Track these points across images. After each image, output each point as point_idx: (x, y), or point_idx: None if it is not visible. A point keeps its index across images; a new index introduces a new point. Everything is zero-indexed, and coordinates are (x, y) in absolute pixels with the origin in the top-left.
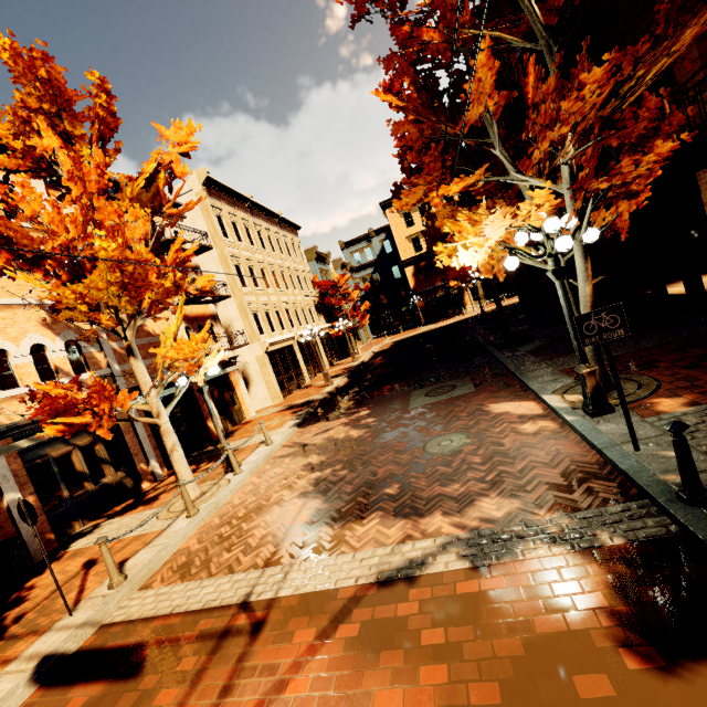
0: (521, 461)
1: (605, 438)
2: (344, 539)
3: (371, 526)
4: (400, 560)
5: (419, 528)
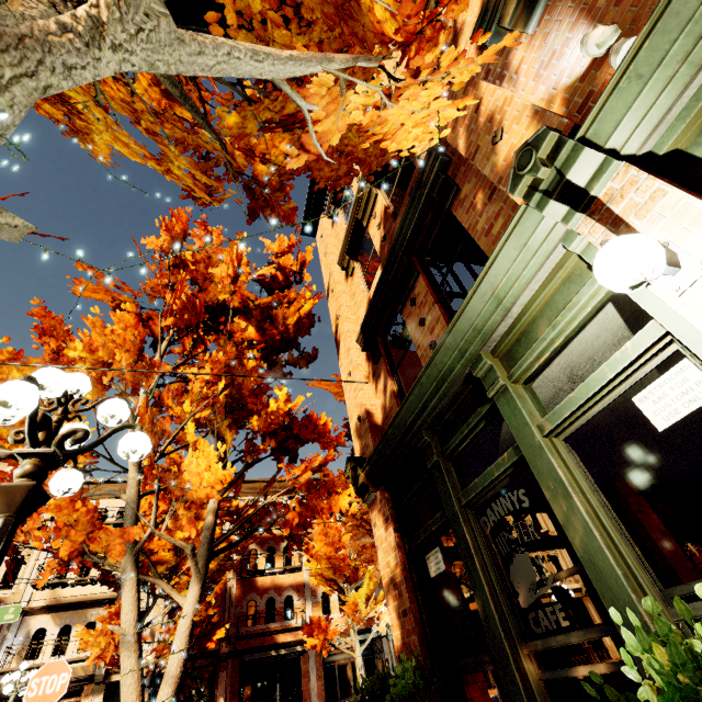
0: None
1: None
2: None
3: None
4: None
5: None
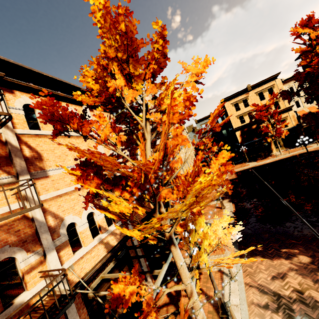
0: None
1: None
2: None
3: None
4: None
5: None
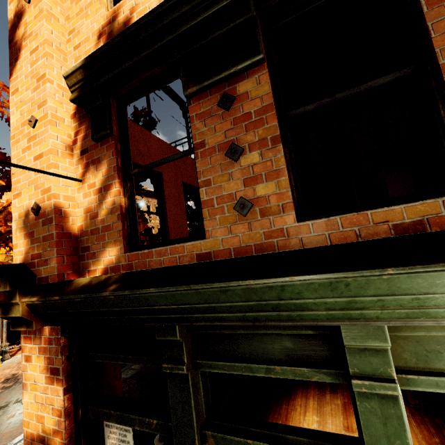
0: (4, 432)
1: (20, 439)
2: None
3: None
4: None
5: None
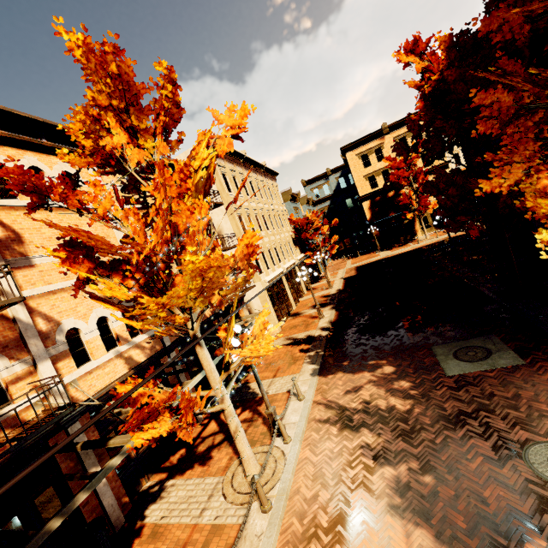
0: None
1: None
2: None
3: None
4: None
5: None
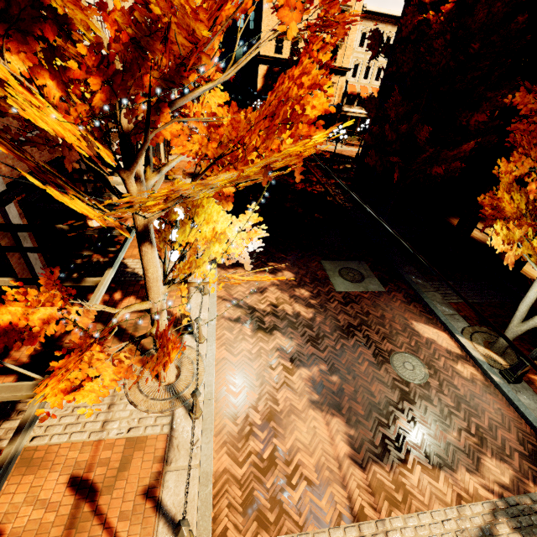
0: (483, 415)
1: (533, 415)
2: (406, 489)
3: (419, 475)
4: (473, 527)
5: (460, 486)
